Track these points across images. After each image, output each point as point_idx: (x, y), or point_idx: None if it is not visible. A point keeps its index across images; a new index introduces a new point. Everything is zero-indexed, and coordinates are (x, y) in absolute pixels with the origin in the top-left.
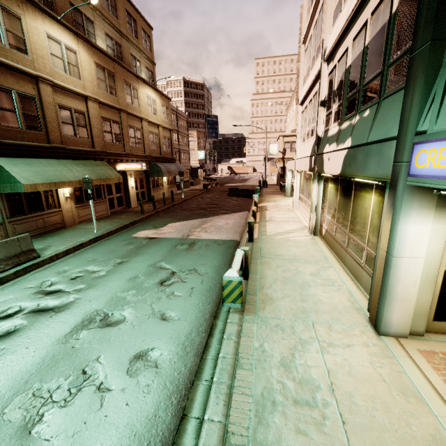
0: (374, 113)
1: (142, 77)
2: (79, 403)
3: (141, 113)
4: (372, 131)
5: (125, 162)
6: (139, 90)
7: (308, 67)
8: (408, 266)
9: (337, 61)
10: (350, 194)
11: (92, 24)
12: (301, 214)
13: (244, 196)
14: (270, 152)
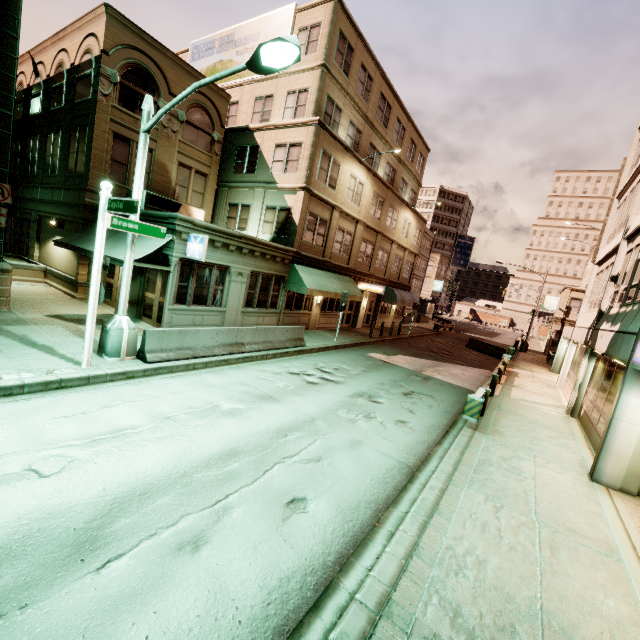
0: (638, 310)
1: (405, 198)
2: (373, 424)
3: (394, 236)
4: (631, 323)
5: (368, 283)
6: (399, 214)
7: (615, 228)
8: (626, 429)
9: (634, 246)
10: (612, 375)
11: (379, 156)
12: (564, 395)
13: (488, 354)
14: (544, 306)
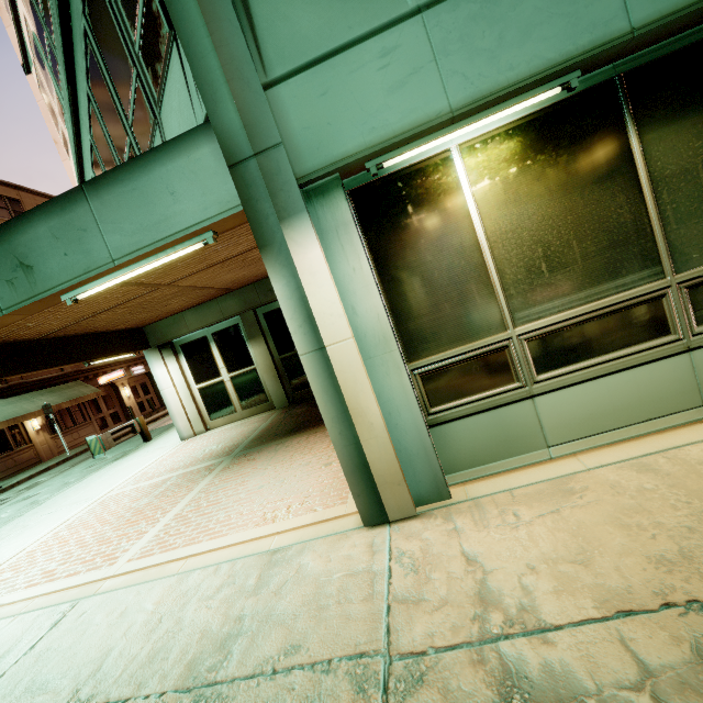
0: None
1: None
2: None
3: None
4: None
5: (106, 374)
6: None
7: None
8: (170, 393)
9: None
10: None
11: None
12: None
13: None
14: None
